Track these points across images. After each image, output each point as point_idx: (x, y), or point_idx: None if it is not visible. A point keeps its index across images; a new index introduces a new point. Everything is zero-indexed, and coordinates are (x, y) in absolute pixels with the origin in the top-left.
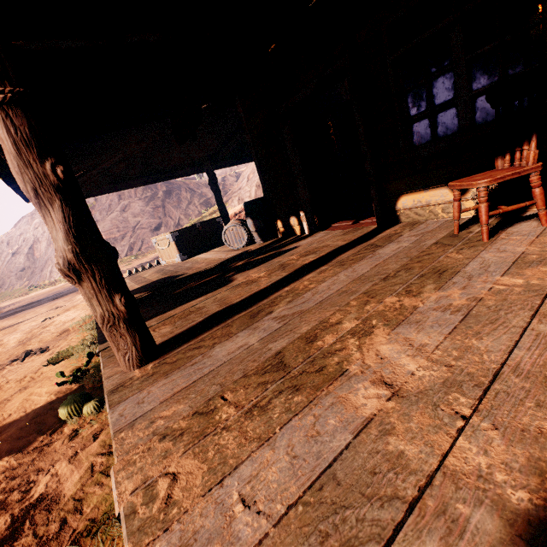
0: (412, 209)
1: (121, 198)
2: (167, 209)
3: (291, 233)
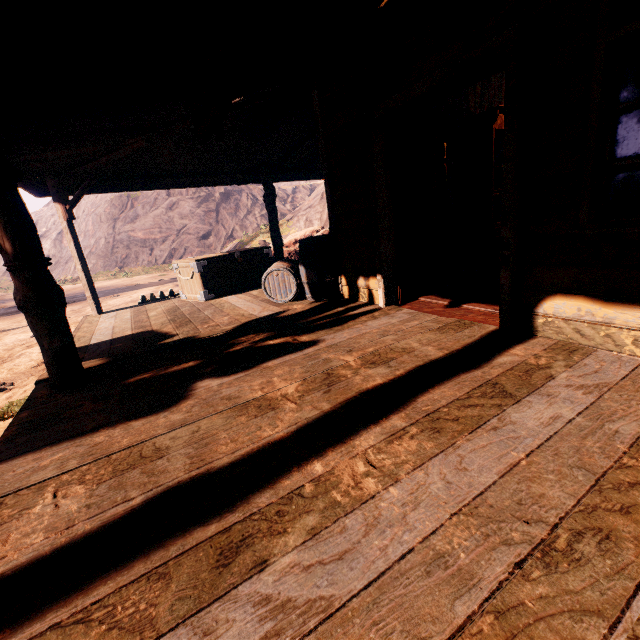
0: (571, 322)
1: (170, 193)
2: (220, 216)
3: (359, 297)
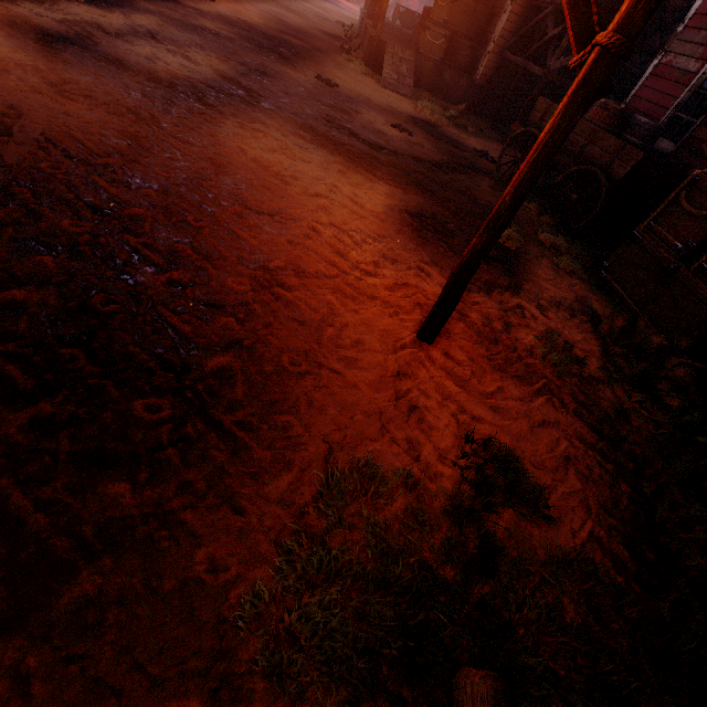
0: None
1: None
2: None
3: None
